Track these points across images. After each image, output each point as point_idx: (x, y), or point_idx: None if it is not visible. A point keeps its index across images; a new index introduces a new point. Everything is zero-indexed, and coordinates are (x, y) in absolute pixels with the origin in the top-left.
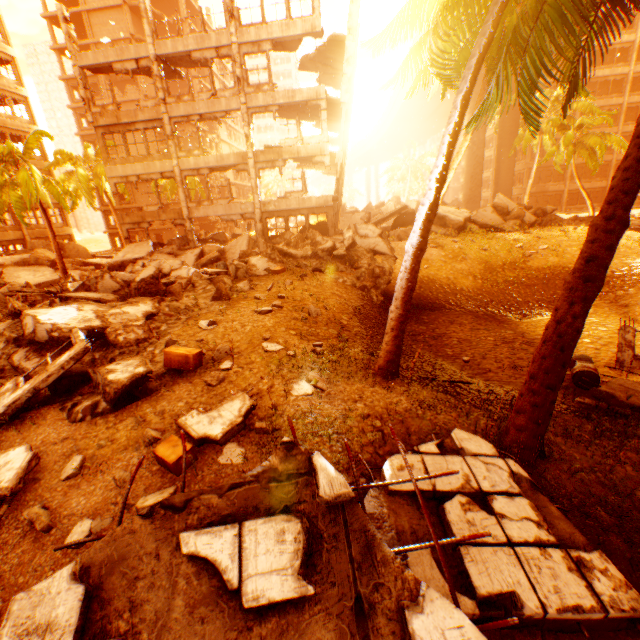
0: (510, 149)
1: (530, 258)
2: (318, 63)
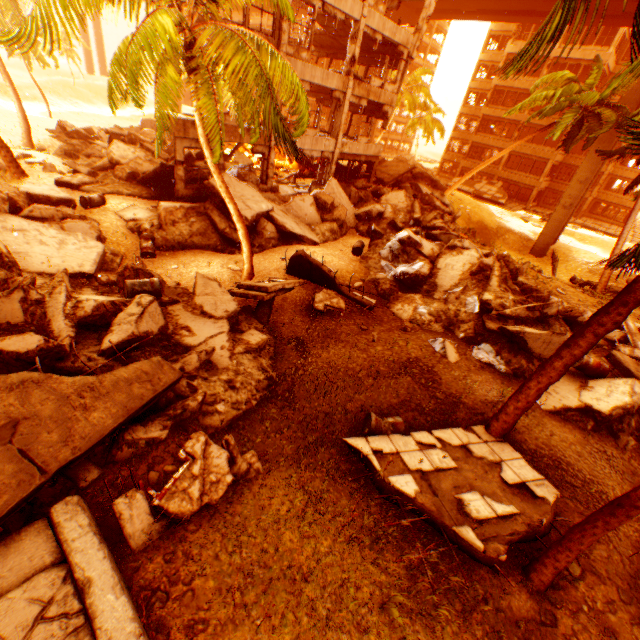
0: None
1: (470, 215)
2: None
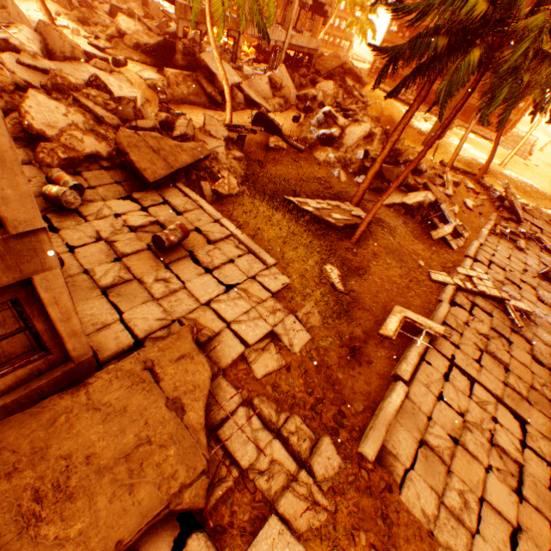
0: None
1: (383, 110)
2: None
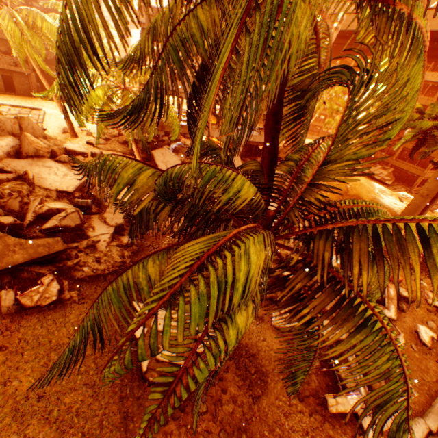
0: None
1: (348, 190)
2: None
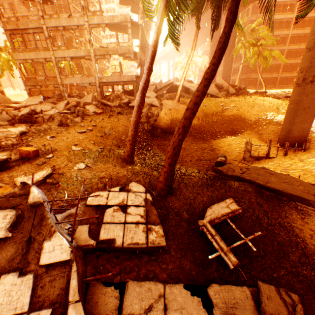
0: (230, 55)
1: (225, 111)
2: (129, 1)
